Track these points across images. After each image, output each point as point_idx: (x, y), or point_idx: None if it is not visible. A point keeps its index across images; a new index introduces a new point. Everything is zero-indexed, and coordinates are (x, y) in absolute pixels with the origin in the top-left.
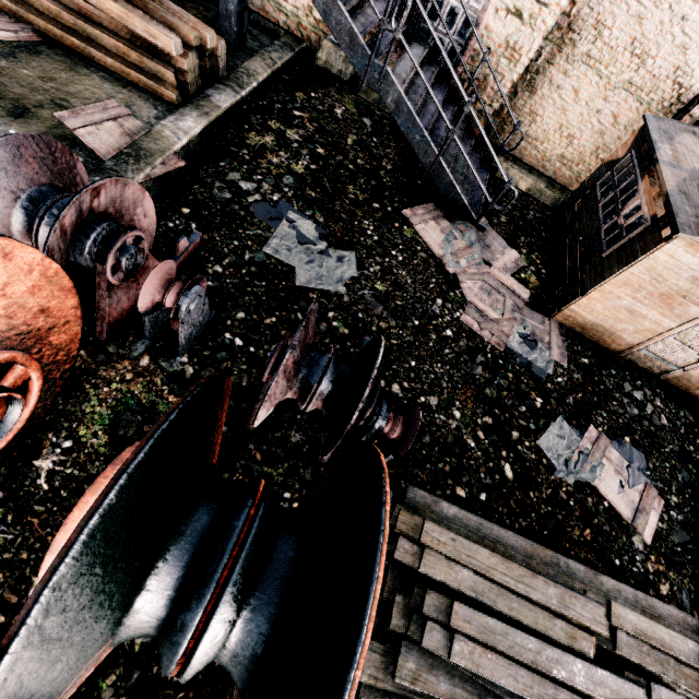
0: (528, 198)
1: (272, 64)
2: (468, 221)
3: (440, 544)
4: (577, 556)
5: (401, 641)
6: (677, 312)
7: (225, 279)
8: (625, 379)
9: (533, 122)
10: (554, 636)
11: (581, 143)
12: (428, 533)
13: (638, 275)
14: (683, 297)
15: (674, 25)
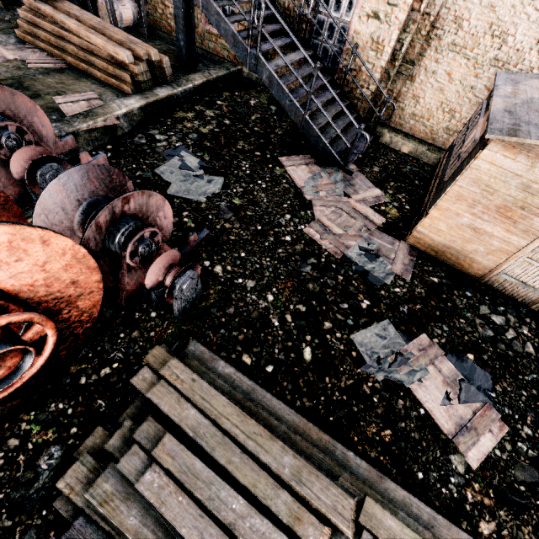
0: (408, 157)
1: (208, 76)
2: (337, 167)
3: (178, 380)
4: (365, 453)
5: (111, 462)
6: (522, 227)
7: None
8: (483, 302)
9: (417, 104)
10: (272, 507)
11: (462, 116)
12: (170, 368)
13: (467, 188)
14: (521, 209)
15: (526, 6)
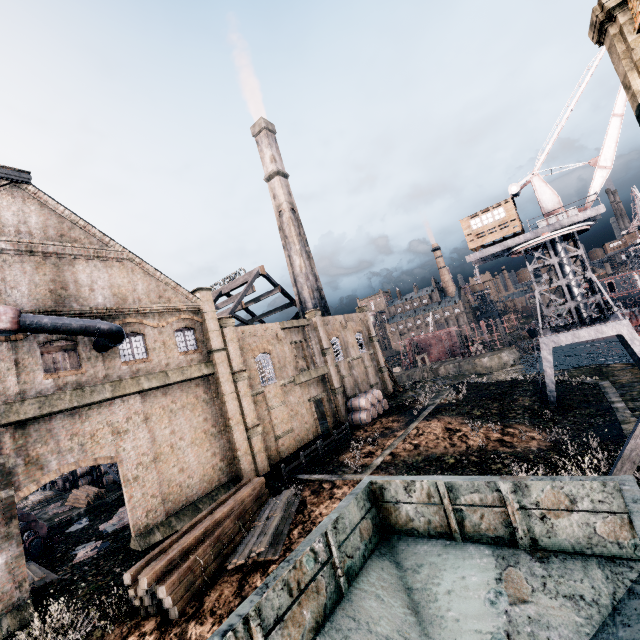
0: None
1: None
2: None
3: None
4: (48, 568)
5: None
6: None
7: (50, 535)
8: None
9: None
10: None
11: None
12: None
13: None
14: None
15: None
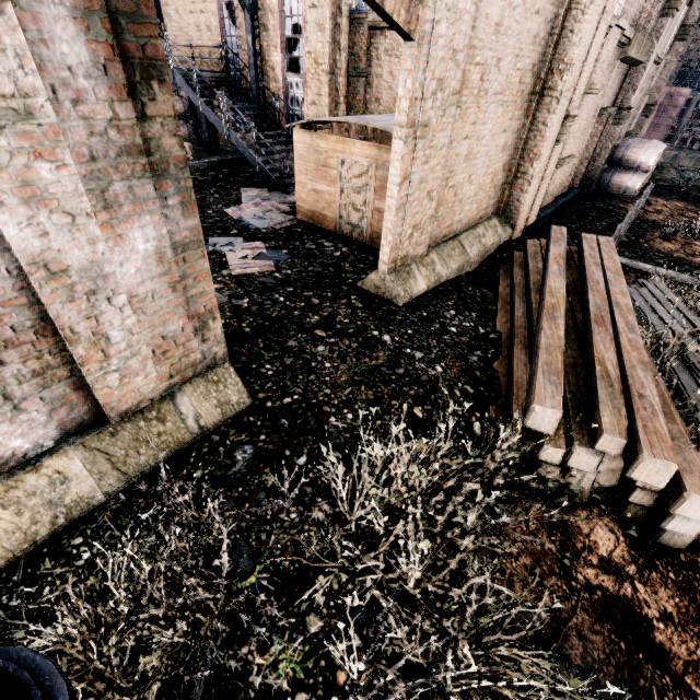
0: None
1: (224, 157)
2: (281, 191)
3: None
4: None
5: None
6: (329, 179)
7: None
8: (326, 239)
9: None
10: None
11: None
12: None
13: (300, 163)
14: (322, 166)
15: None
